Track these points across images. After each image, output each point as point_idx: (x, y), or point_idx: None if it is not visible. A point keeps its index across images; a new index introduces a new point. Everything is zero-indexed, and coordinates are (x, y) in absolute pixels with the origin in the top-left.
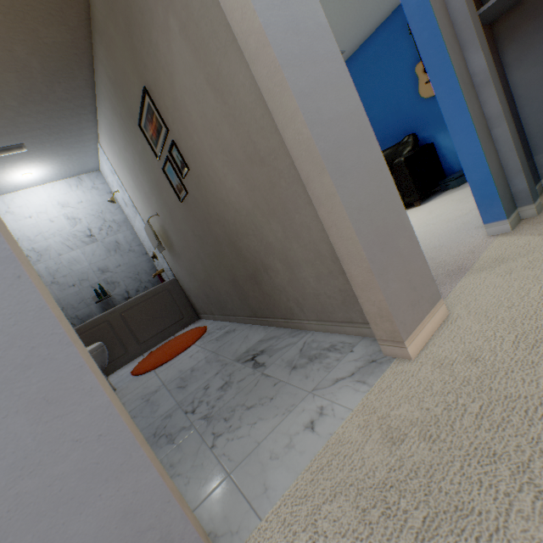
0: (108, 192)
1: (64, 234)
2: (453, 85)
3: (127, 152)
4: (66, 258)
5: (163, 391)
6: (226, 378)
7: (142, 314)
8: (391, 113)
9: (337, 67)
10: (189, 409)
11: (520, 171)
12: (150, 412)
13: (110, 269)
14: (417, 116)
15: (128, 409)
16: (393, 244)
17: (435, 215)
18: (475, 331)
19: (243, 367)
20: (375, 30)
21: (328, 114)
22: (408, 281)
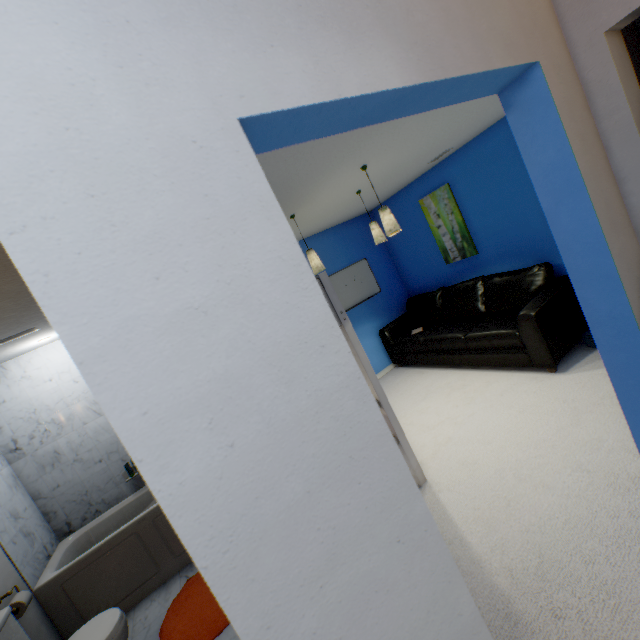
0: None
1: (91, 396)
2: None
3: None
4: (92, 426)
5: None
6: None
7: None
8: (514, 226)
9: None
10: None
11: None
12: None
13: None
14: (551, 237)
15: None
16: None
17: (588, 439)
18: None
19: None
20: (495, 122)
21: None
22: None
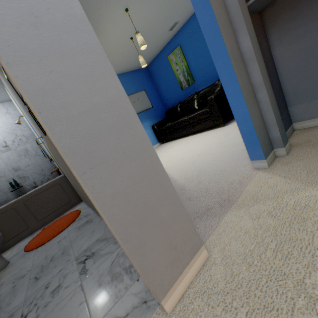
0: (18, 115)
1: None
2: (227, 61)
3: (14, 94)
4: None
5: (26, 278)
6: (61, 280)
7: (39, 201)
8: (208, 64)
9: (95, 58)
10: (25, 312)
11: (275, 125)
12: (6, 304)
13: (22, 168)
14: None
15: (0, 292)
16: (154, 215)
17: (229, 138)
18: (220, 290)
19: (75, 270)
20: None
21: (79, 108)
22: (169, 243)
